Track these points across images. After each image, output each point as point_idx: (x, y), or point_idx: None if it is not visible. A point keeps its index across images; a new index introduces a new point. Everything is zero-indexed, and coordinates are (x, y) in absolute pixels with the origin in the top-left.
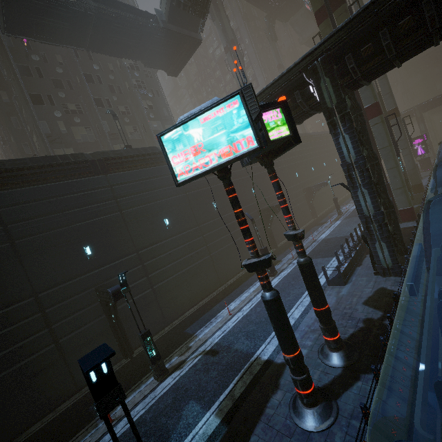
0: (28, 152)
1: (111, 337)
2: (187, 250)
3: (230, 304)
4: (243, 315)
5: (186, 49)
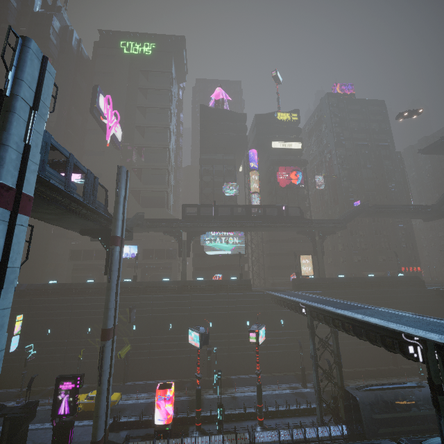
0: (334, 250)
1: (389, 355)
2: None
3: None
4: None
5: None
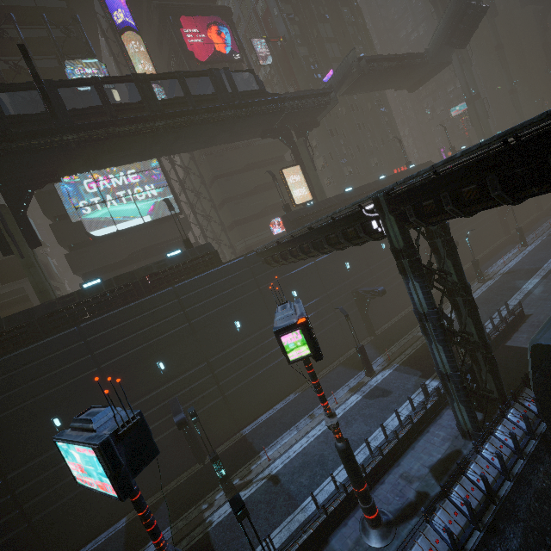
0: None
1: None
2: (456, 231)
3: (498, 261)
4: (516, 262)
5: (436, 71)
